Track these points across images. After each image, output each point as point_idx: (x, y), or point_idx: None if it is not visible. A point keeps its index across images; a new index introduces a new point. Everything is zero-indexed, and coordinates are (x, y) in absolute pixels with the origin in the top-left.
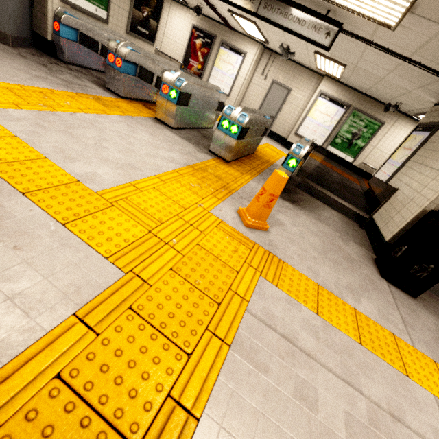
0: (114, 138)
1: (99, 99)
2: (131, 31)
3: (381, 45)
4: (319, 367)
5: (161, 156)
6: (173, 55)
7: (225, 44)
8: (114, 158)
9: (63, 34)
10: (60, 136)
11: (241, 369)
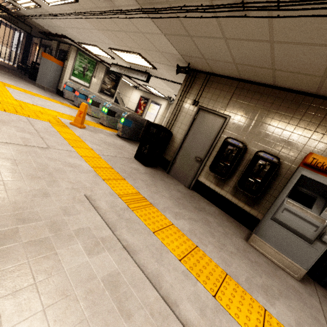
0: (49, 104)
1: (62, 103)
2: (101, 92)
3: (168, 80)
4: (31, 126)
5: (64, 111)
6: (131, 108)
7: (153, 101)
8: (38, 103)
9: (66, 89)
10: (24, 96)
11: (2, 113)
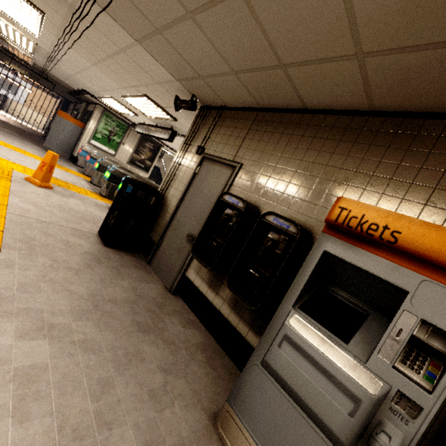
0: (28, 161)
1: (62, 167)
2: (131, 163)
3: None
4: None
5: None
6: None
7: None
8: (5, 155)
9: (82, 154)
10: None
11: None
